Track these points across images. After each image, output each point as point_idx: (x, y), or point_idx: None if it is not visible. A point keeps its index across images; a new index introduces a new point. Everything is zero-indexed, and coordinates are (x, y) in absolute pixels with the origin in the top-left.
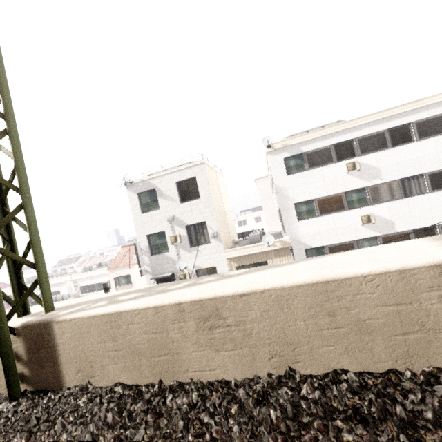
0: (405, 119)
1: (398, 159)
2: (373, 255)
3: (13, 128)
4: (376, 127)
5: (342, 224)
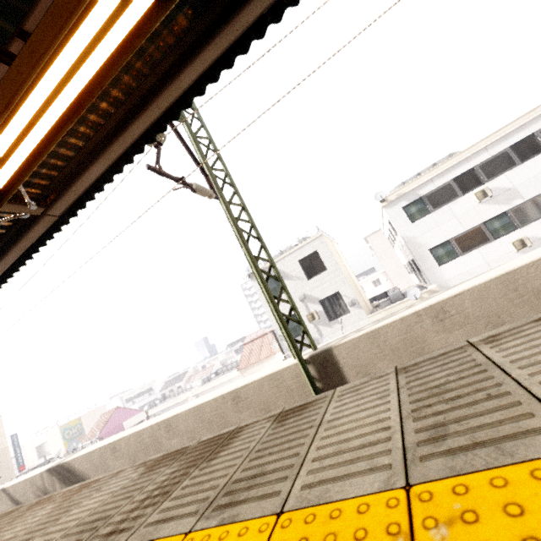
0: (526, 131)
1: (533, 173)
2: (530, 255)
3: (263, 244)
4: (494, 149)
5: (493, 257)
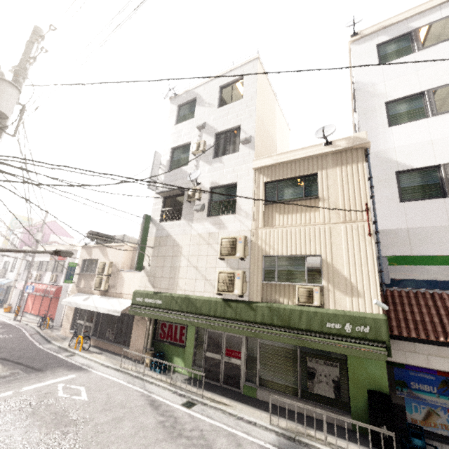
0: None
1: None
2: None
3: None
4: None
5: None
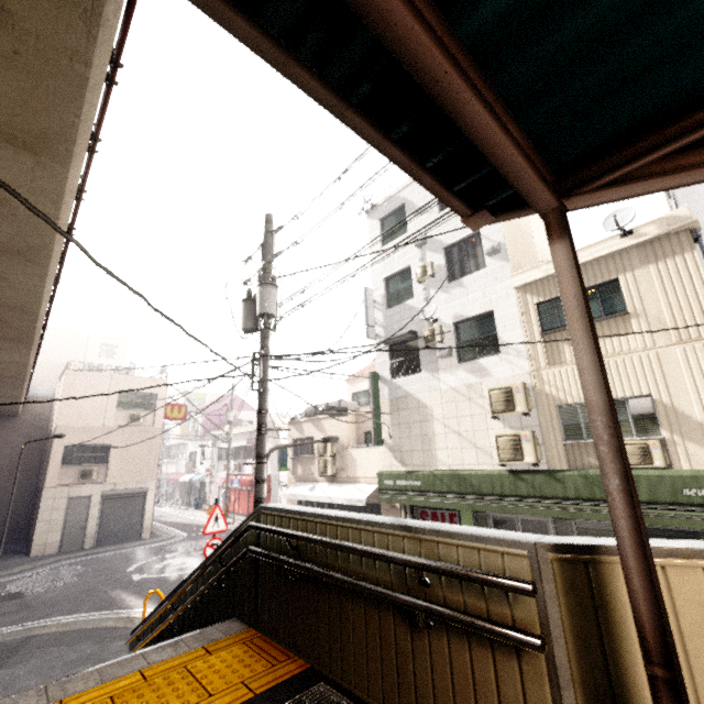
0: None
1: None
2: None
3: None
4: None
5: None
